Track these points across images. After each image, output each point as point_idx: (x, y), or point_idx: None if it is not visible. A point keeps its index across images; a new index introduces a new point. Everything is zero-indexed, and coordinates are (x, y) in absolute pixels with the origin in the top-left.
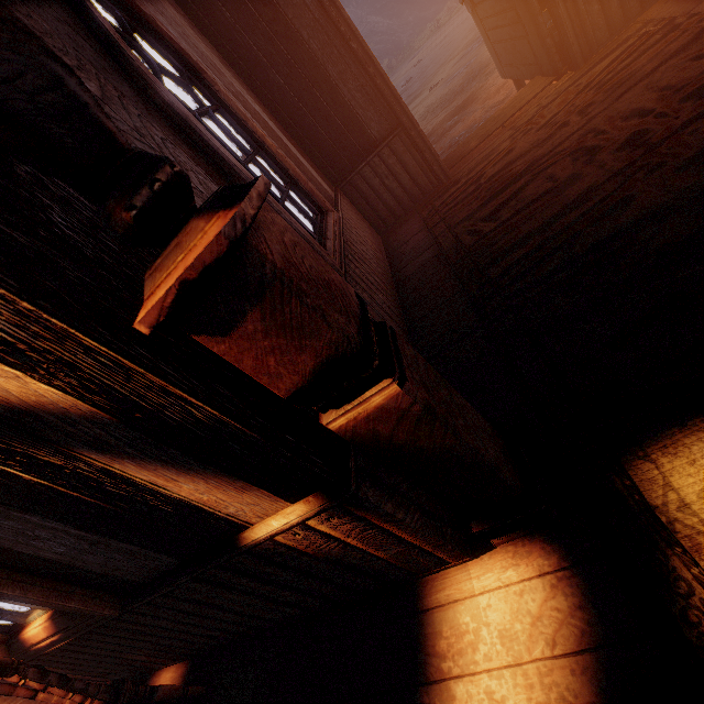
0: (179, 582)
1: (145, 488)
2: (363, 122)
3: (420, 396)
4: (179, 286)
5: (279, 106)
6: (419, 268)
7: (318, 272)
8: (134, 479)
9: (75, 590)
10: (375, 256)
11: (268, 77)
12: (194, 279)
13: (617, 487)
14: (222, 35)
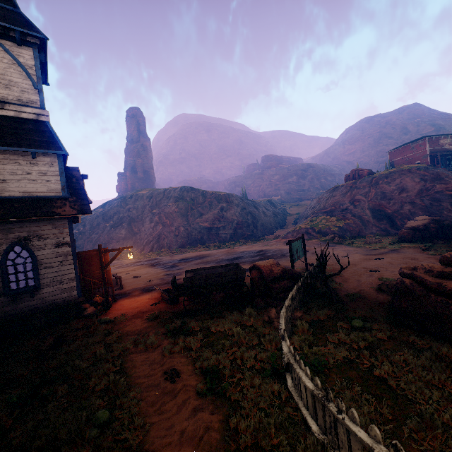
0: None
1: None
2: None
3: None
4: None
5: None
6: None
7: None
8: None
9: None
10: None
11: None
12: None
13: None
14: None
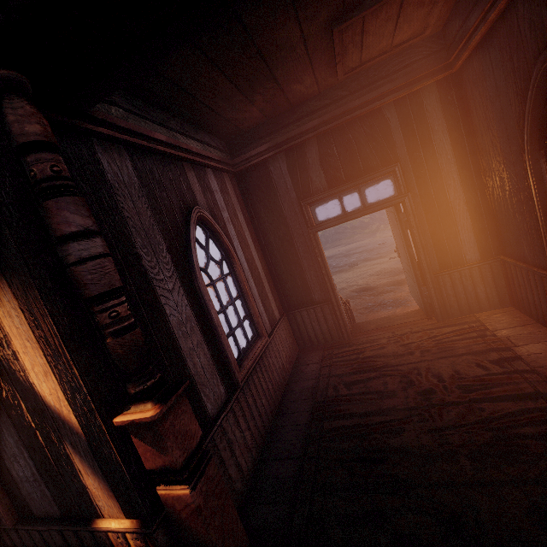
0: (52, 528)
1: (75, 470)
2: (312, 290)
3: (198, 500)
4: (132, 421)
5: (273, 264)
6: (301, 390)
7: (186, 426)
8: (75, 464)
9: (6, 498)
10: (282, 367)
11: (273, 252)
12: (137, 422)
13: None
14: (260, 229)
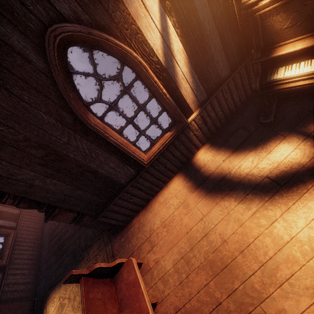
0: None
1: None
2: None
3: None
4: None
5: None
6: (46, 232)
7: None
8: None
9: None
10: (34, 229)
11: None
12: None
13: (46, 305)
14: None
